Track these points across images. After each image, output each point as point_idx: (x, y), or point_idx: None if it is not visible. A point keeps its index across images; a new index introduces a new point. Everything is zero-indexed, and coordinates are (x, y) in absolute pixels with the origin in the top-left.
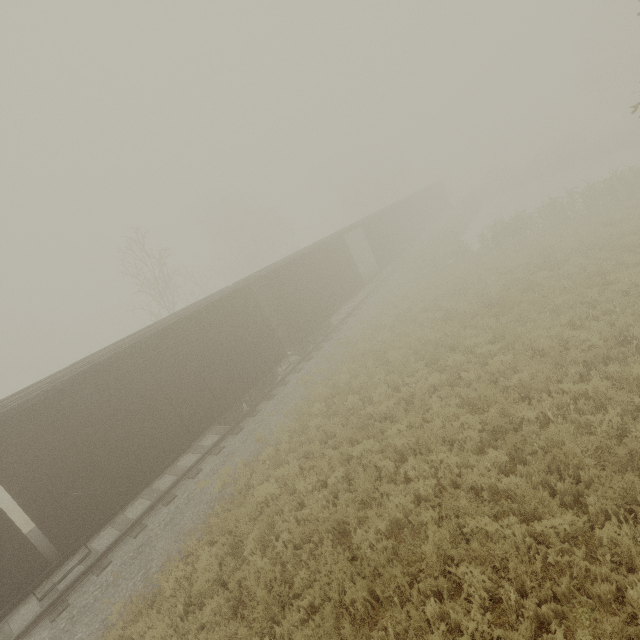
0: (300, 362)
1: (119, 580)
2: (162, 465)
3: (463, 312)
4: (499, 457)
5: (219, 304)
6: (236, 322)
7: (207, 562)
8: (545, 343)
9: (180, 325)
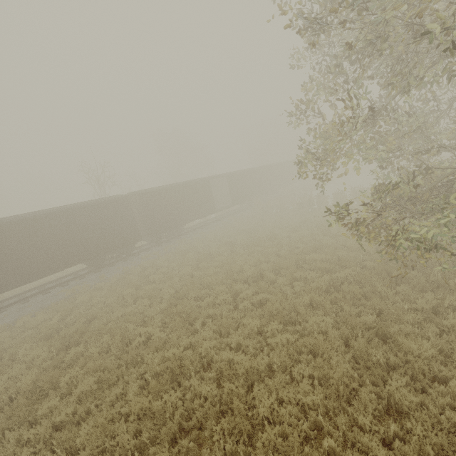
0: (154, 246)
1: (5, 318)
2: (45, 275)
3: (239, 243)
4: (165, 307)
5: (105, 203)
6: (113, 215)
7: (39, 318)
8: (234, 267)
9: (77, 209)
